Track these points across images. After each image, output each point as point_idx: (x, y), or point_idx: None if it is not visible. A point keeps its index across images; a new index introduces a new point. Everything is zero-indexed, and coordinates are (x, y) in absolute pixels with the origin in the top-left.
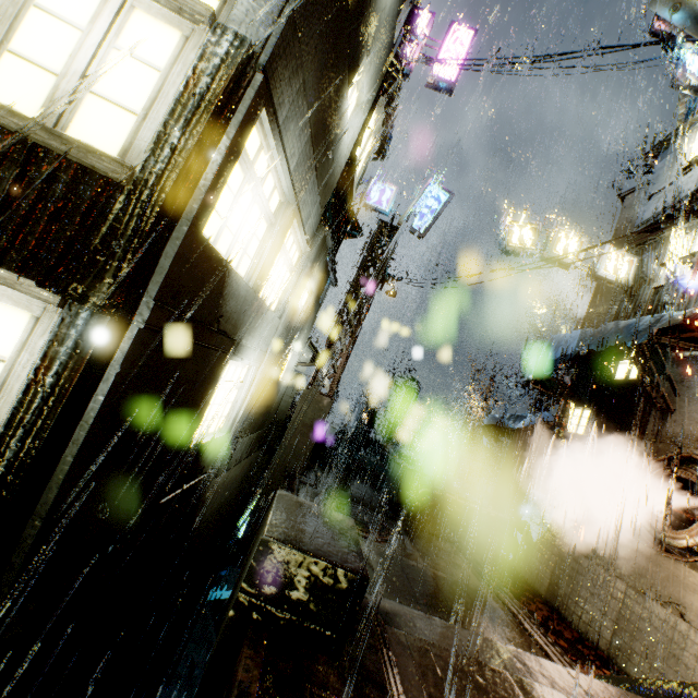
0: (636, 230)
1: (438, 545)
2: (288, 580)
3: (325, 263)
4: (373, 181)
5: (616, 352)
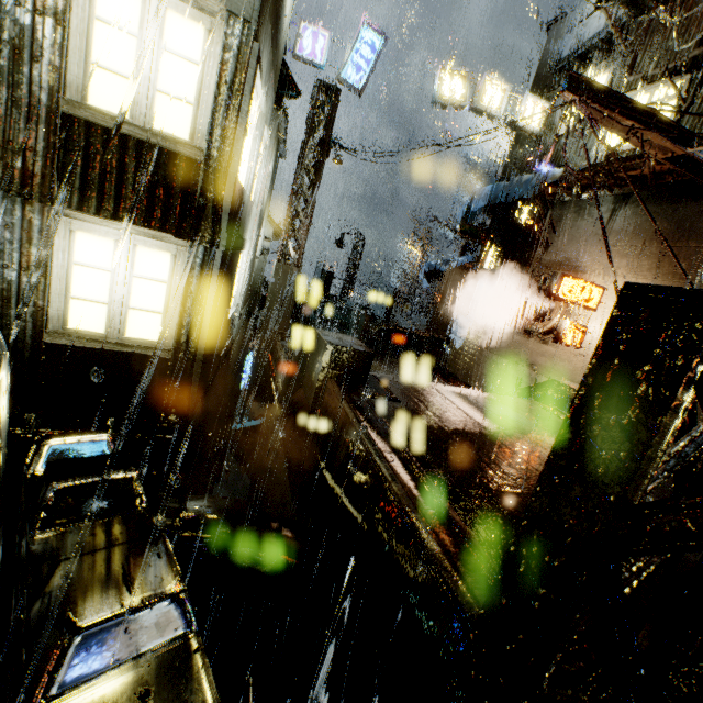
0: (554, 70)
1: (394, 361)
2: (341, 360)
3: (277, 141)
4: (303, 25)
5: (522, 200)
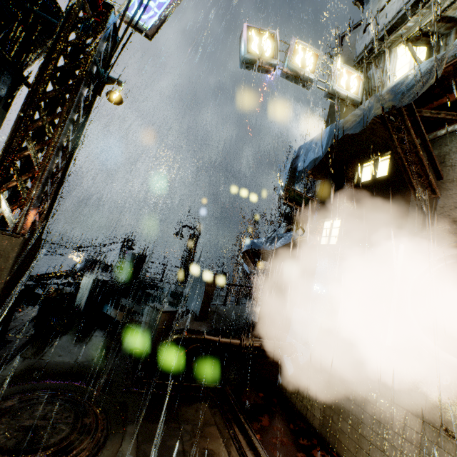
0: (356, 61)
1: (188, 417)
2: None
3: None
4: None
5: (359, 157)
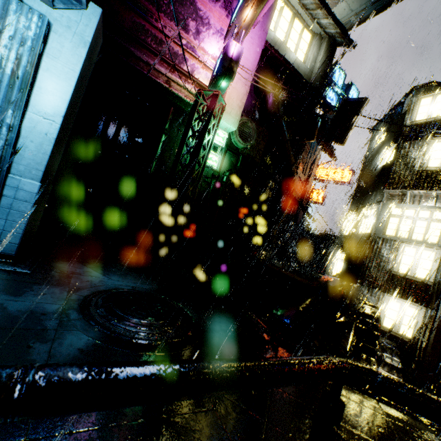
0: None
1: None
2: None
3: None
4: None
5: None
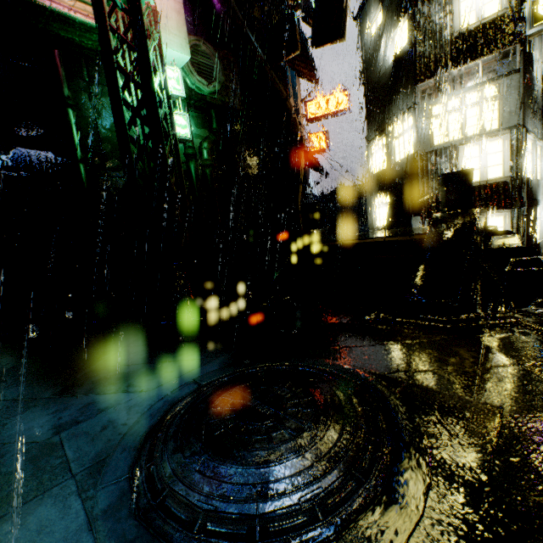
0: None
1: None
2: None
3: None
4: None
5: None
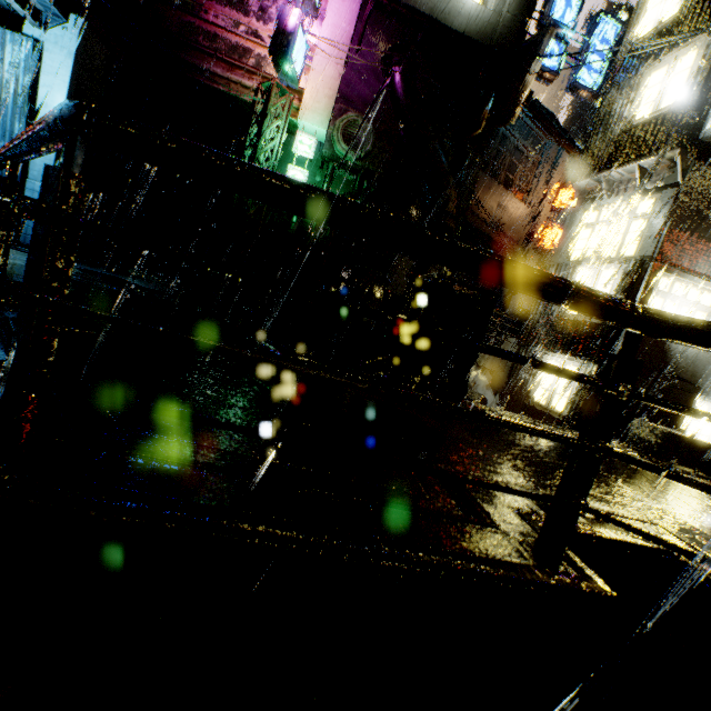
0: None
1: None
2: (642, 432)
3: None
4: None
5: None
